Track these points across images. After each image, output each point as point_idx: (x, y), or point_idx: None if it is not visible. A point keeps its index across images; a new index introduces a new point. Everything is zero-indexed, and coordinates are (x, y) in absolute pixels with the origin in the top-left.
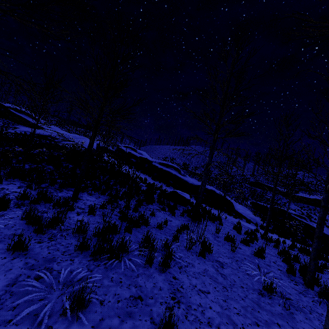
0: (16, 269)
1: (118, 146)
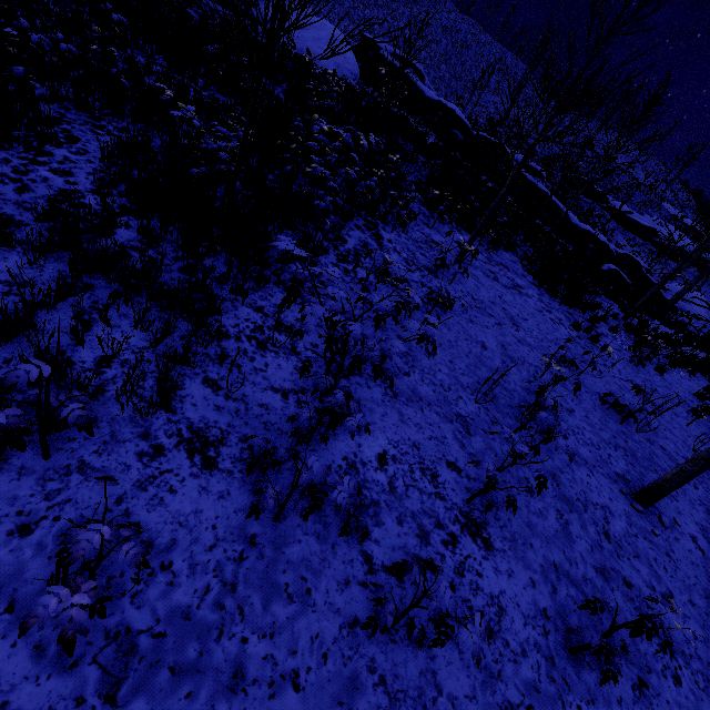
0: None
1: (375, 47)
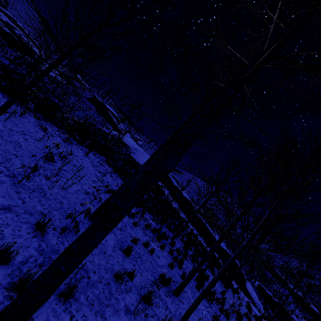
0: (188, 289)
1: None
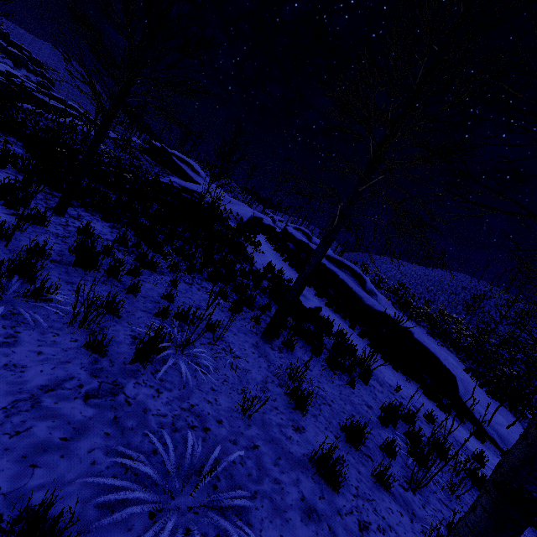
0: None
1: (286, 226)
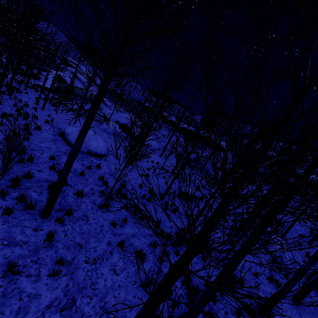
0: None
1: None
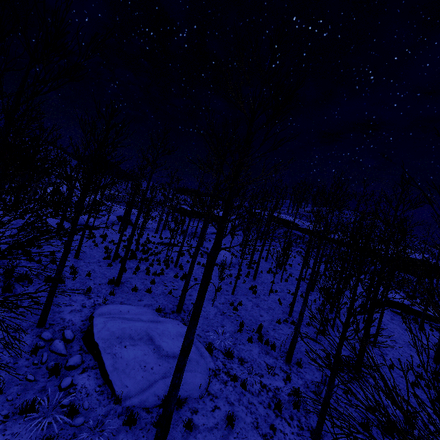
0: None
1: None
